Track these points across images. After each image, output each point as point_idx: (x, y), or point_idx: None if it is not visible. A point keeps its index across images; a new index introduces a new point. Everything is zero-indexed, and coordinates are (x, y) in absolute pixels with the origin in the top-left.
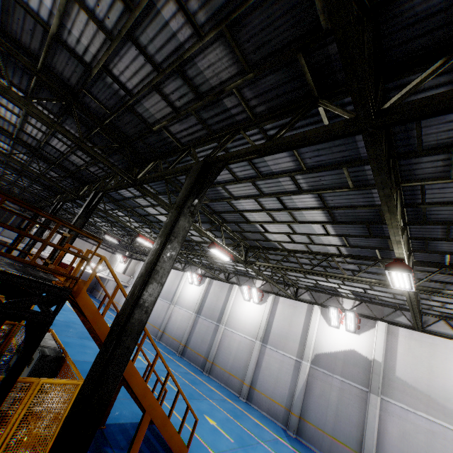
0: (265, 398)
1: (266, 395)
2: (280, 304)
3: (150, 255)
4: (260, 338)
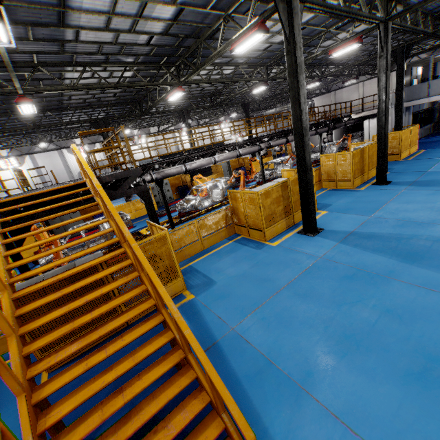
0: None
1: None
2: (38, 159)
3: None
4: (42, 185)
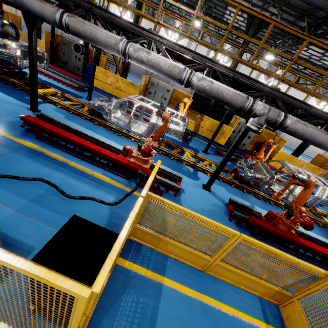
0: (136, 70)
1: (136, 69)
2: (144, 20)
3: (136, 16)
4: None
